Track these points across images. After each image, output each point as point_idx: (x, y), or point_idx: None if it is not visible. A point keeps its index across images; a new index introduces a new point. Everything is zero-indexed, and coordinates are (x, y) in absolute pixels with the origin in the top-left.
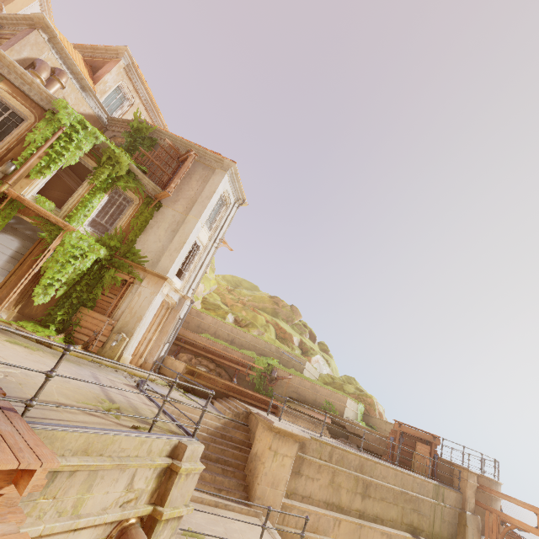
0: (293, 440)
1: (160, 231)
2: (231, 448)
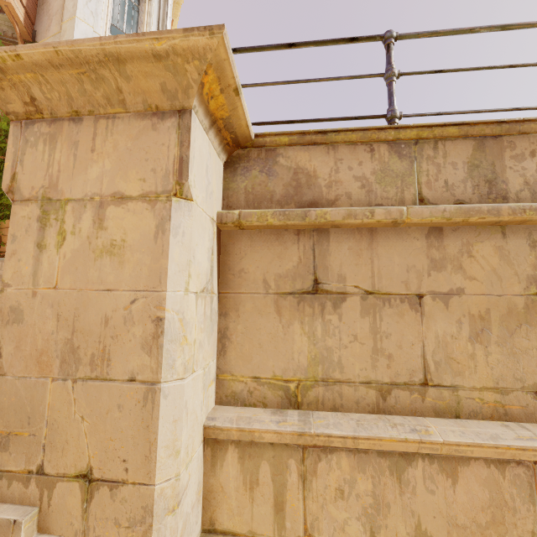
0: (139, 119)
1: None
2: None
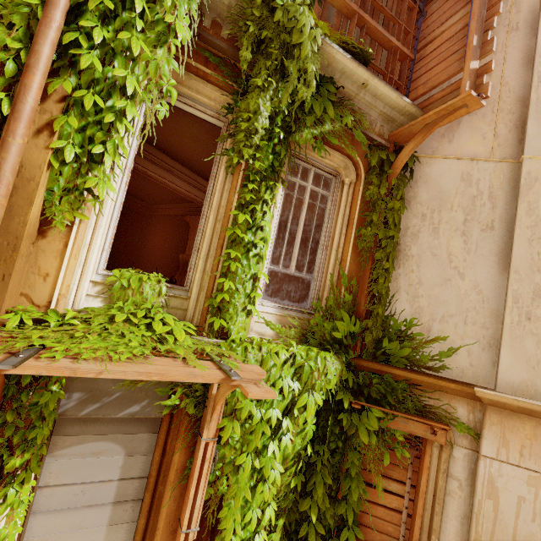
0: None
1: (444, 240)
2: None
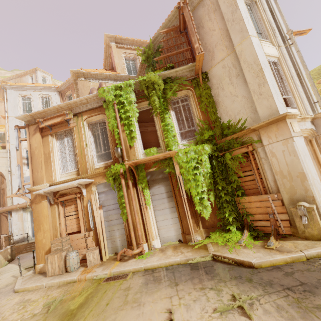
0: None
1: (226, 90)
2: None
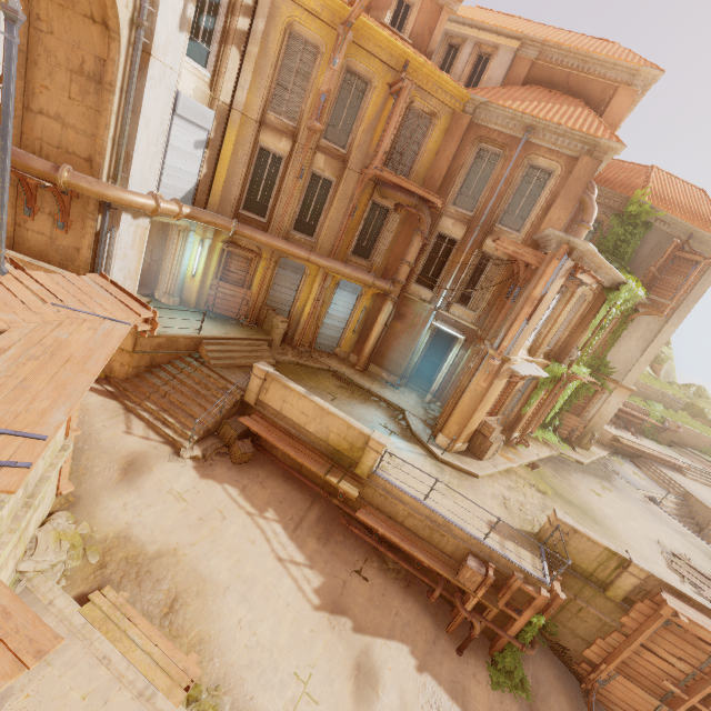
0: None
1: (631, 341)
2: (687, 523)
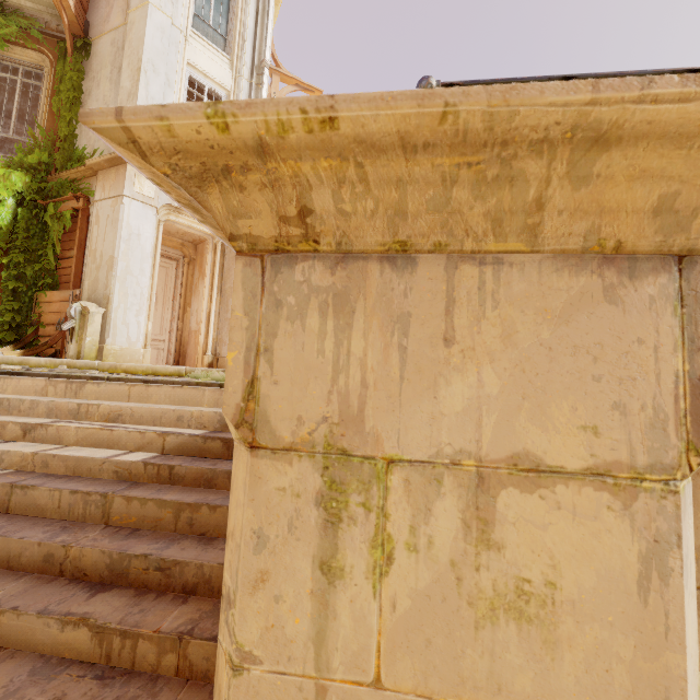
0: (565, 270)
1: (102, 88)
2: None
